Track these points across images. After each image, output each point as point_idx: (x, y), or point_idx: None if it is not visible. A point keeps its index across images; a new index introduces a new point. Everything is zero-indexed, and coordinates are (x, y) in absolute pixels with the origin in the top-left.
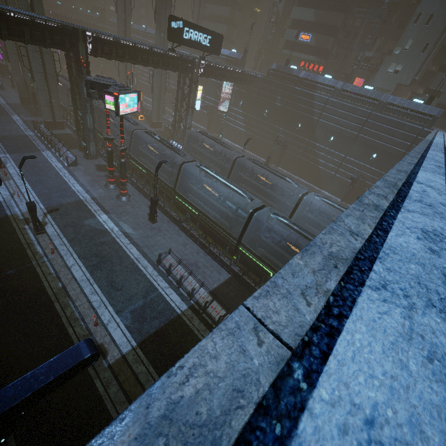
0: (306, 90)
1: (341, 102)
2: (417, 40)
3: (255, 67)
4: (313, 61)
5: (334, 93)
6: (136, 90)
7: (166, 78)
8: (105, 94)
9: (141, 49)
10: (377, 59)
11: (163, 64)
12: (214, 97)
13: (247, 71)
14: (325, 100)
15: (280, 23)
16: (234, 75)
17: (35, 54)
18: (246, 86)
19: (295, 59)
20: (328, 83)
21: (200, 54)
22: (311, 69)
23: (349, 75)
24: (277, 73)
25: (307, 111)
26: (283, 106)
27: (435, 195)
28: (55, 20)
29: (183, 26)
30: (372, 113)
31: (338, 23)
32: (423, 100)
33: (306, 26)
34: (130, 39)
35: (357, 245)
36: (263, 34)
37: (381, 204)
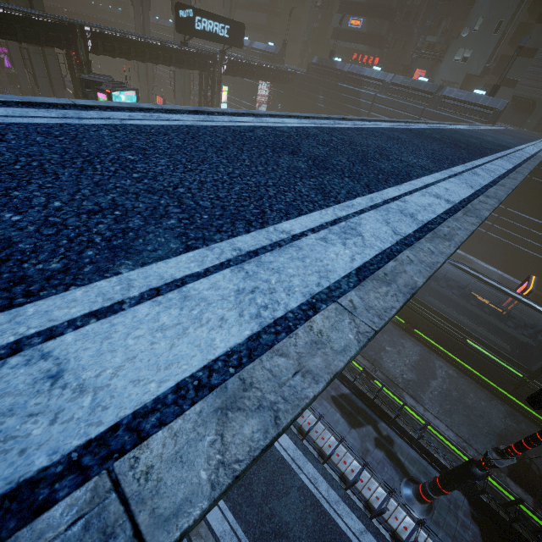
0: (352, 86)
1: (391, 99)
2: (488, 18)
3: (301, 63)
4: (367, 52)
5: (382, 87)
6: (134, 88)
7: (190, 80)
8: (97, 92)
9: (149, 44)
10: (442, 45)
11: (177, 61)
12: (250, 102)
13: (282, 67)
14: (372, 97)
15: (328, 7)
16: (267, 72)
17: (38, 56)
18: (284, 86)
19: (346, 51)
20: (376, 76)
21: (233, 51)
22: (365, 62)
23: (408, 67)
24: (318, 68)
25: (353, 111)
26: (326, 108)
27: (244, 119)
28: (49, 15)
29: (194, 15)
30: (425, 109)
31: (393, 2)
32: (485, 91)
33: (357, 9)
34: (139, 34)
35: (61, 102)
36: (308, 22)
37: (145, 106)
